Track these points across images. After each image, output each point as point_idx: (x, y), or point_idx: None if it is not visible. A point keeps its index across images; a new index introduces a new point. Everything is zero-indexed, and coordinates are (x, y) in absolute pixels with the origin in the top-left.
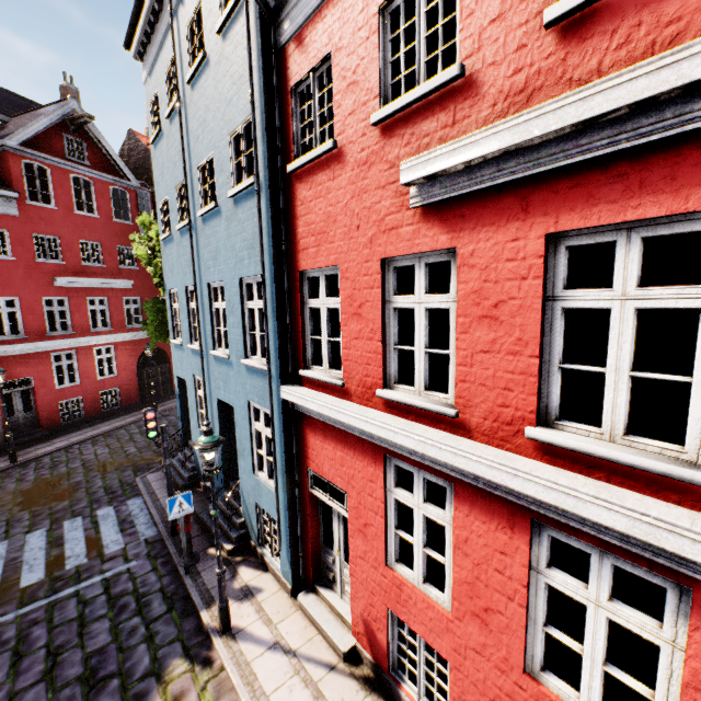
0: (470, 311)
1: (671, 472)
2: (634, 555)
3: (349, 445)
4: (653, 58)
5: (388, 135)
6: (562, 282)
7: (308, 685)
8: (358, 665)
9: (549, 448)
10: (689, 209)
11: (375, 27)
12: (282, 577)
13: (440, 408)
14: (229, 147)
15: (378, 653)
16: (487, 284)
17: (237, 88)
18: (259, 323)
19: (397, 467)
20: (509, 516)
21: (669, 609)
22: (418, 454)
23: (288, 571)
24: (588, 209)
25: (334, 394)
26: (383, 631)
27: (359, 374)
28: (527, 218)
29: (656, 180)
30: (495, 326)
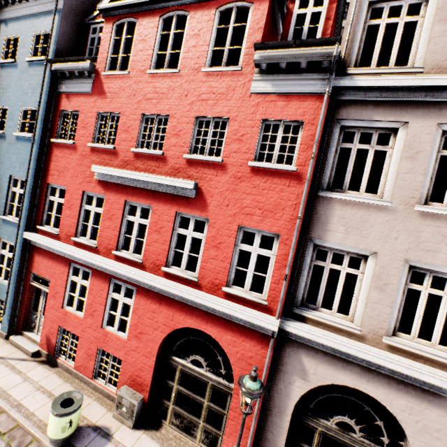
0: (106, 215)
1: (136, 260)
2: (129, 282)
3: (56, 259)
4: (141, 173)
5: (93, 152)
6: (128, 213)
7: (8, 366)
8: (39, 357)
9: (117, 257)
10: (147, 204)
11: (95, 116)
12: (1, 331)
13: (92, 244)
14: (20, 112)
15: (51, 348)
16: (111, 209)
17: (32, 91)
18: (18, 200)
19: (75, 267)
20: (105, 278)
21: (134, 295)
22: (82, 260)
23: (6, 326)
24: (133, 197)
25: (53, 238)
26: (55, 337)
27: (66, 230)
28: (122, 194)
29: (144, 196)
30: (111, 221)
